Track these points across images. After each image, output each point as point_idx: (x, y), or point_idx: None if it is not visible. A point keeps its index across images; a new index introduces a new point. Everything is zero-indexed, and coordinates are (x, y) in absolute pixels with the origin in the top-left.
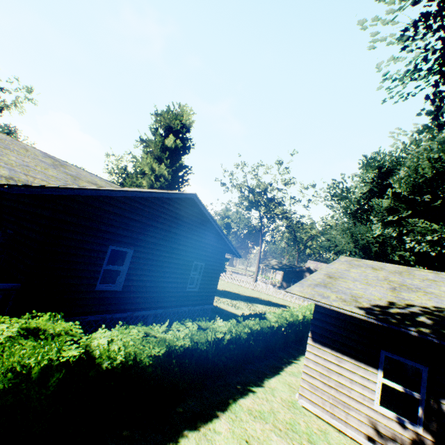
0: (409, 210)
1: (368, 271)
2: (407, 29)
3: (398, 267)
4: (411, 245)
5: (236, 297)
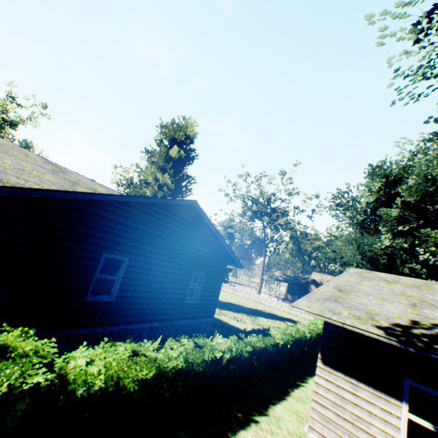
0: (420, 219)
1: (382, 284)
2: (418, 23)
3: (415, 280)
4: (425, 256)
5: (239, 309)
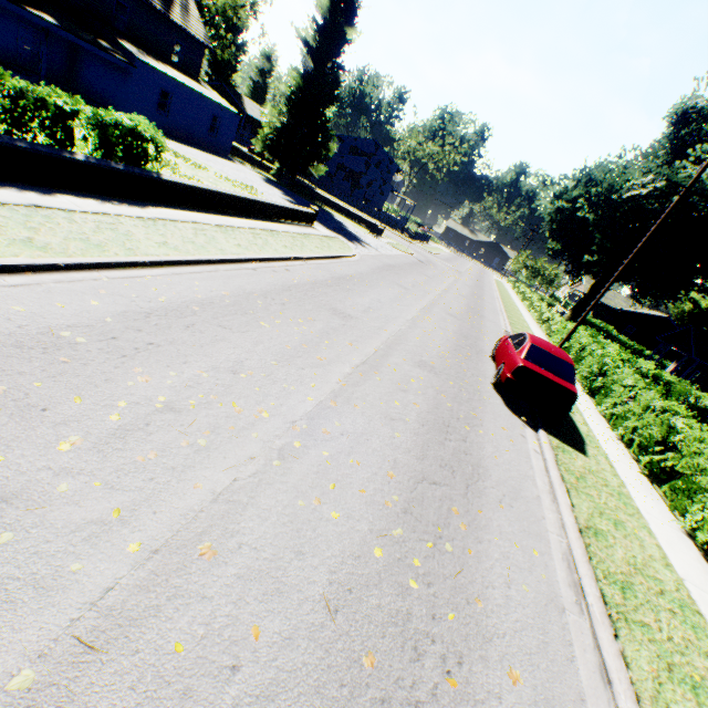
0: None
1: None
2: None
3: None
4: None
5: None
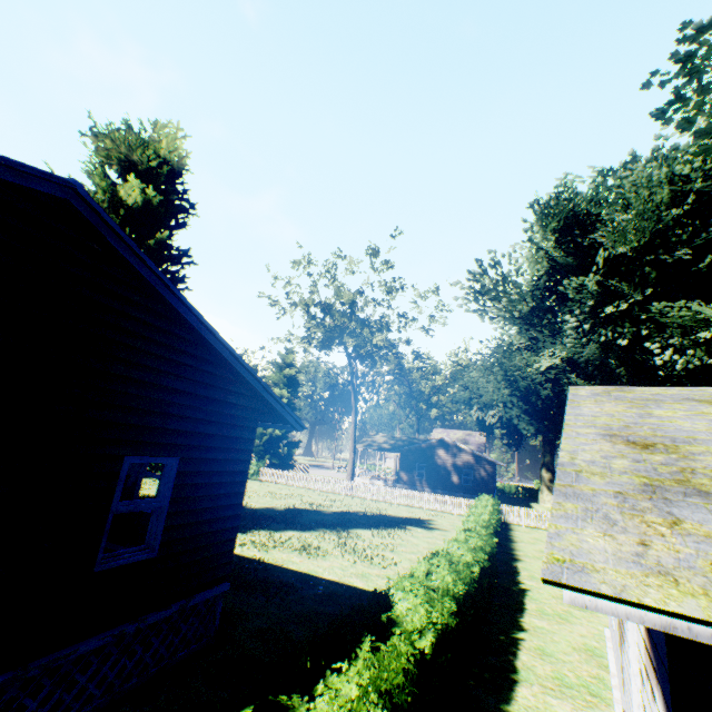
0: (643, 289)
1: (709, 409)
2: None
3: None
4: (667, 357)
5: (314, 520)
